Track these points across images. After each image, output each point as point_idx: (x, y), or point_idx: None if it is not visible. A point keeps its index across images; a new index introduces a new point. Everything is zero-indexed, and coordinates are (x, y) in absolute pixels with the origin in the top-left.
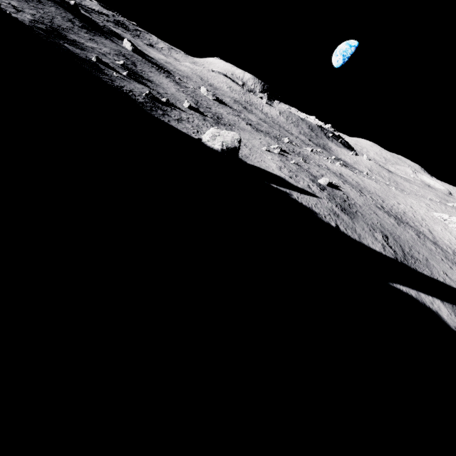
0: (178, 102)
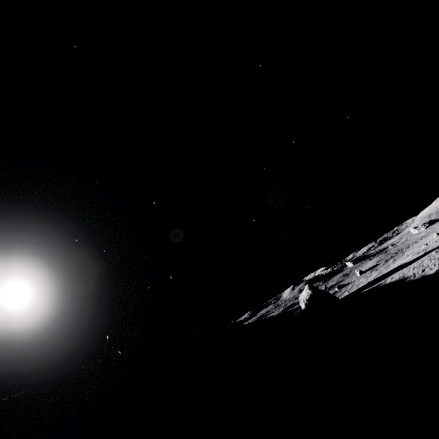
0: (353, 278)
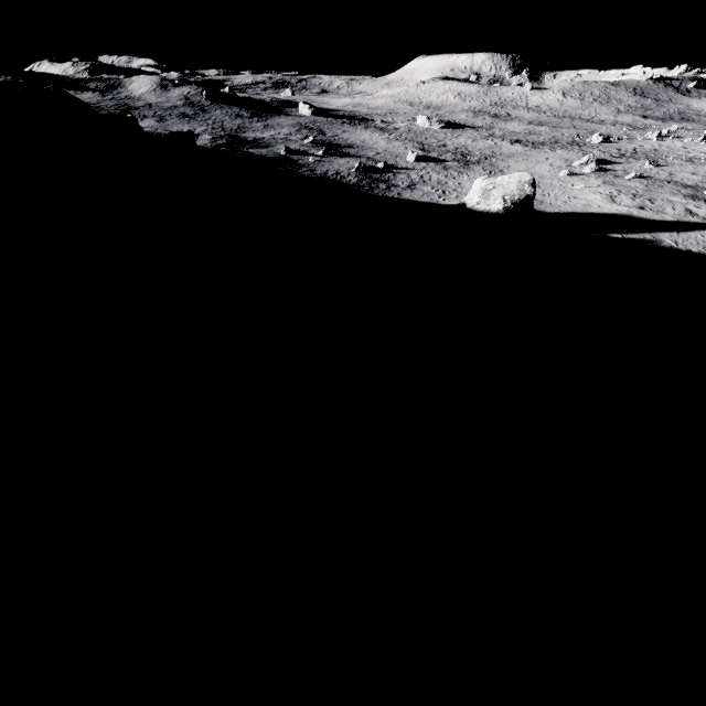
0: (398, 160)
